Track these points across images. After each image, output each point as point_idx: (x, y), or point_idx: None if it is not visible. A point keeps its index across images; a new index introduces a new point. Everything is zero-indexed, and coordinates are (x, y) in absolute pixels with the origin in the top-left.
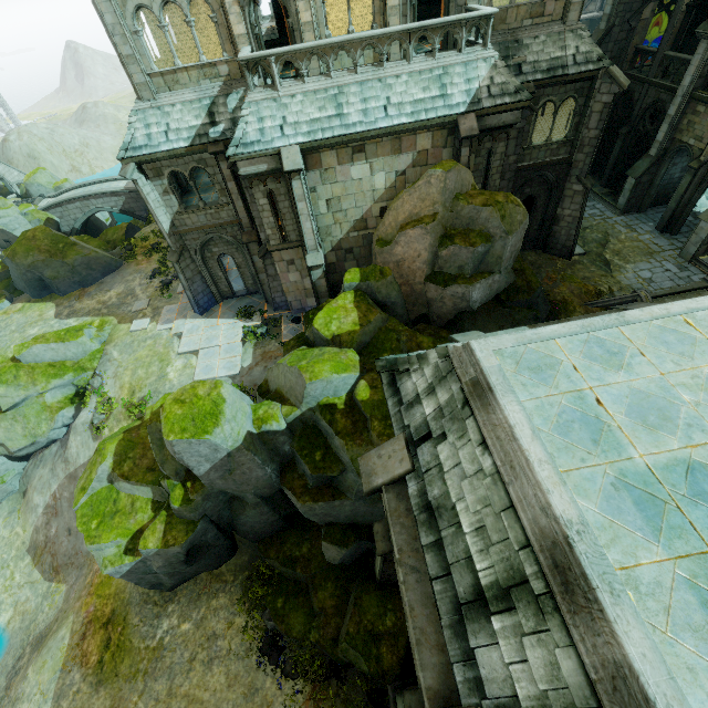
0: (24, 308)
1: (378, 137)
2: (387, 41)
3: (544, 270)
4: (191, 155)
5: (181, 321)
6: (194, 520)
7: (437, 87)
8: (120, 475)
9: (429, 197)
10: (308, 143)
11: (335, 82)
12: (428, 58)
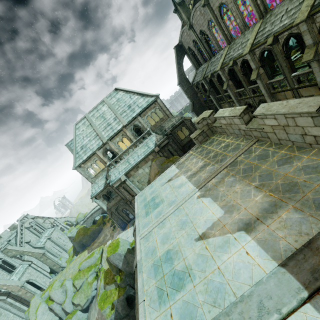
0: (80, 255)
1: (140, 162)
2: (132, 146)
3: None
4: (105, 189)
5: (119, 235)
6: (125, 286)
7: (146, 147)
8: (105, 283)
9: (155, 168)
10: (125, 173)
11: (126, 158)
12: (142, 143)
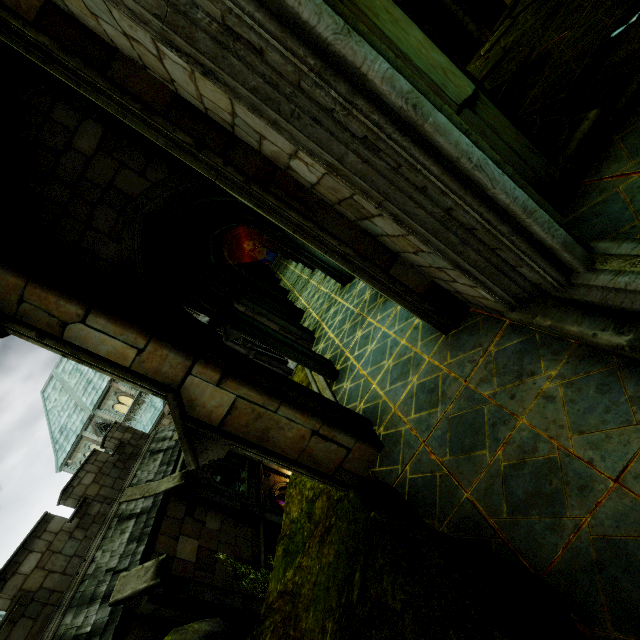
0: None
1: None
2: (130, 413)
3: None
4: None
5: None
6: None
7: (153, 408)
8: None
9: None
10: None
11: None
12: (145, 402)
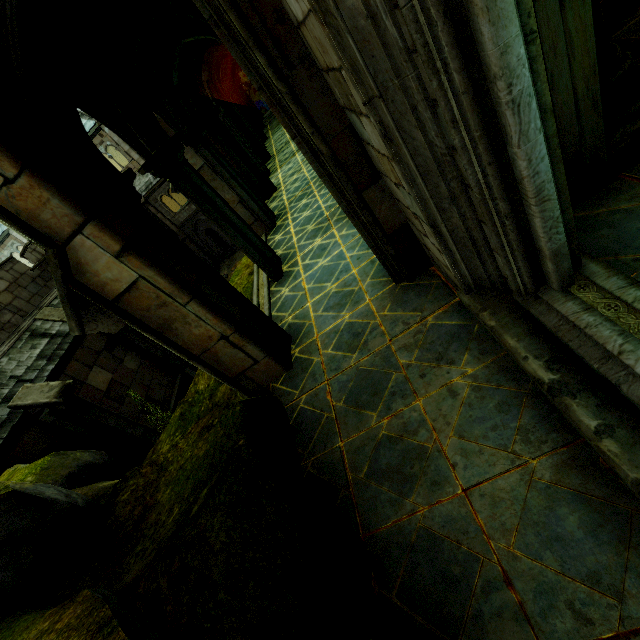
0: None
1: None
2: None
3: (236, 261)
4: None
5: None
6: None
7: None
8: None
9: None
10: None
11: None
12: None
